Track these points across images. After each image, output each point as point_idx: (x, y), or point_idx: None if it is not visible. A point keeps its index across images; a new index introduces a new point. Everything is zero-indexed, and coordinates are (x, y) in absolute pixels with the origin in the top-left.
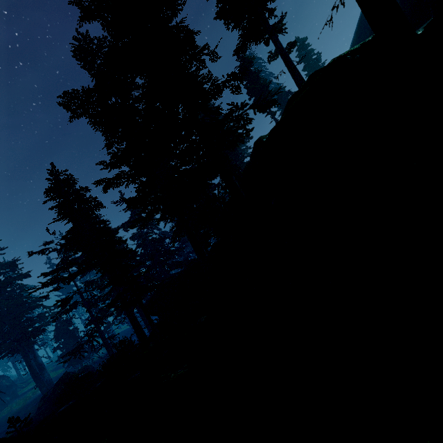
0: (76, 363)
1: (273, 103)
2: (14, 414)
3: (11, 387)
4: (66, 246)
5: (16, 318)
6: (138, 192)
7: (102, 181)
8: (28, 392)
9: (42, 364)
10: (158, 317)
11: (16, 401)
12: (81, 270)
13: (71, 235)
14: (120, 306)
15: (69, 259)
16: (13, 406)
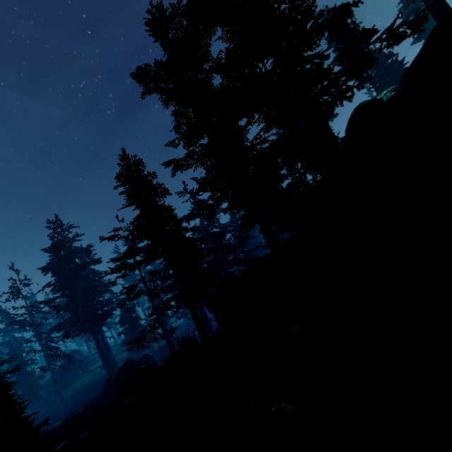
0: (137, 350)
1: (420, 23)
2: (85, 387)
3: (83, 362)
4: (133, 233)
5: (89, 300)
6: (209, 173)
7: (171, 161)
8: (97, 369)
9: (109, 346)
10: (221, 316)
11: (87, 376)
12: (146, 258)
13: (138, 221)
14: (187, 300)
15: (135, 247)
16: (84, 380)
